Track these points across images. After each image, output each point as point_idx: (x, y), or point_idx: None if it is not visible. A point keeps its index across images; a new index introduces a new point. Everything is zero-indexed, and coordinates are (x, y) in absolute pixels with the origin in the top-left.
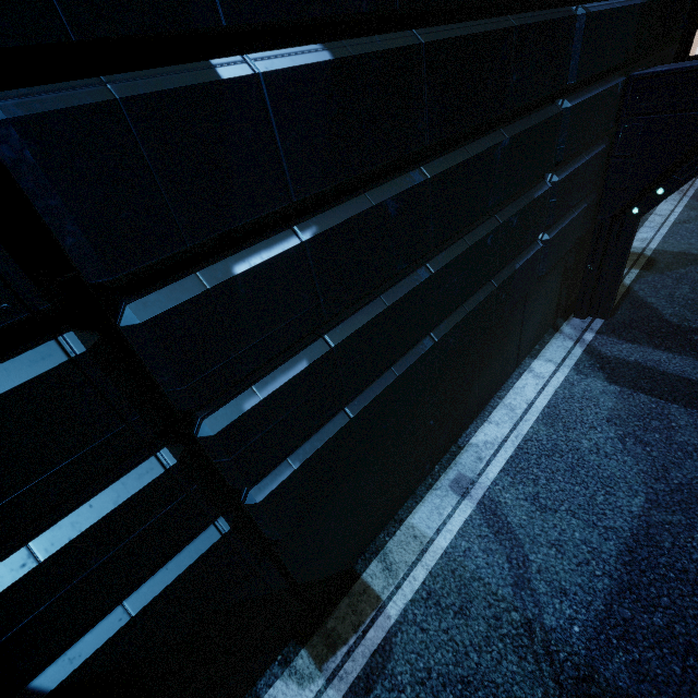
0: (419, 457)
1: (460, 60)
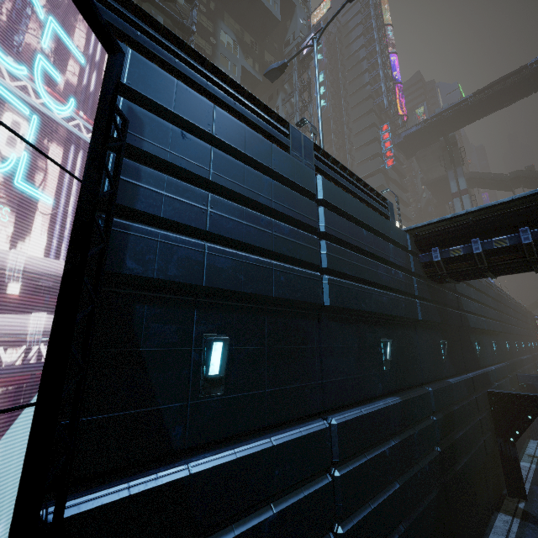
0: None
1: (537, 355)
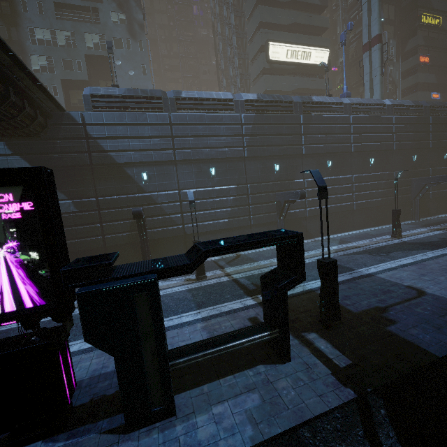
0: (441, 208)
1: None
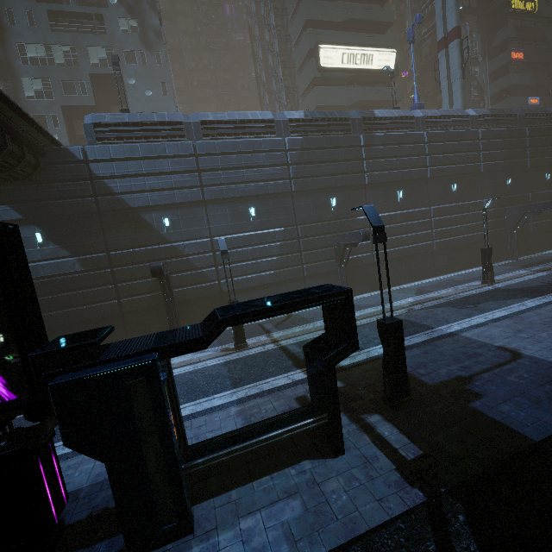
0: (546, 243)
1: None
